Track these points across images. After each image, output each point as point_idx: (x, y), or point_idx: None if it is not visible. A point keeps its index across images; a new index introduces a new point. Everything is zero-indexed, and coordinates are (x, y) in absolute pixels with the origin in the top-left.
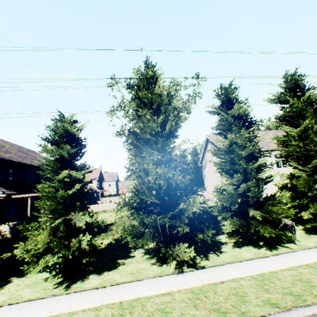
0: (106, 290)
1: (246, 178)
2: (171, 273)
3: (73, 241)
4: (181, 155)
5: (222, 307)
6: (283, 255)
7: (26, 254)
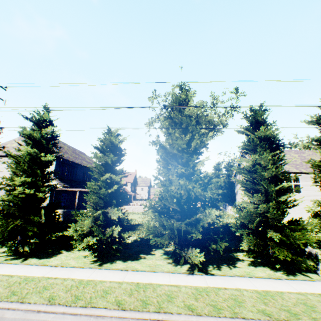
0: (128, 273)
1: (267, 198)
2: (182, 272)
3: (108, 230)
4: (214, 168)
5: (218, 305)
6: (297, 281)
7: (75, 233)
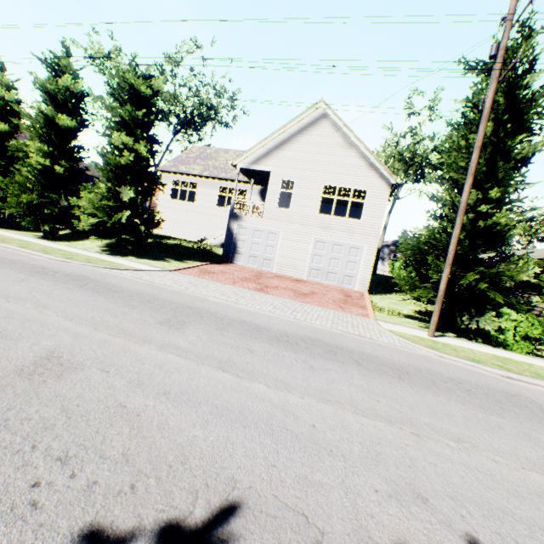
0: None
1: None
2: None
3: None
4: None
5: None
6: None
7: None
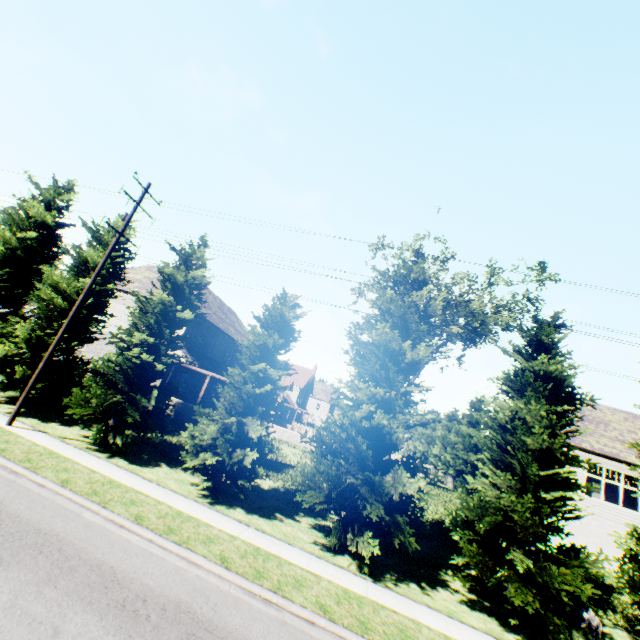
0: (249, 529)
1: (524, 487)
2: (334, 563)
3: (237, 452)
4: (472, 406)
5: (370, 624)
6: None
7: (190, 440)
